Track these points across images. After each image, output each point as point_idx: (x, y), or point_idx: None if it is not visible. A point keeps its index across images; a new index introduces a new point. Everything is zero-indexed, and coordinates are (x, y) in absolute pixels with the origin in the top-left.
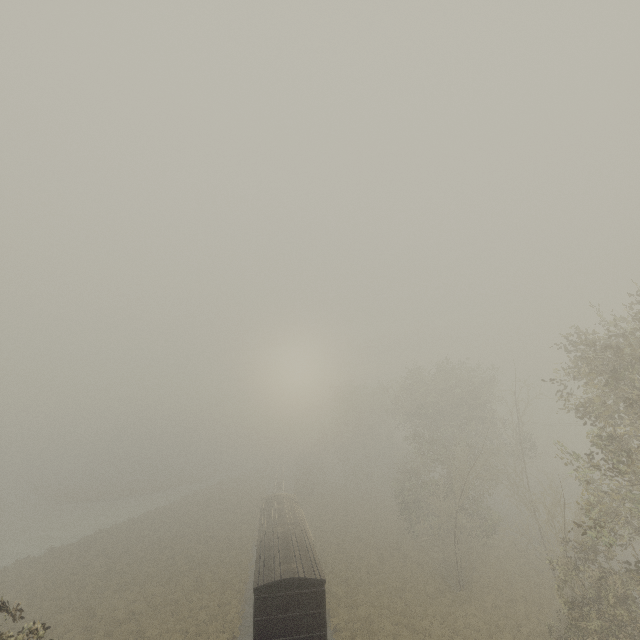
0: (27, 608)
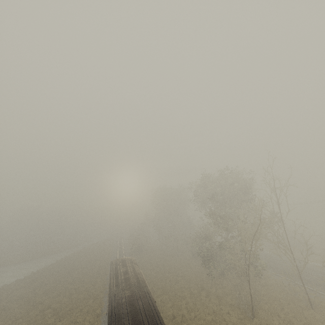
0: None
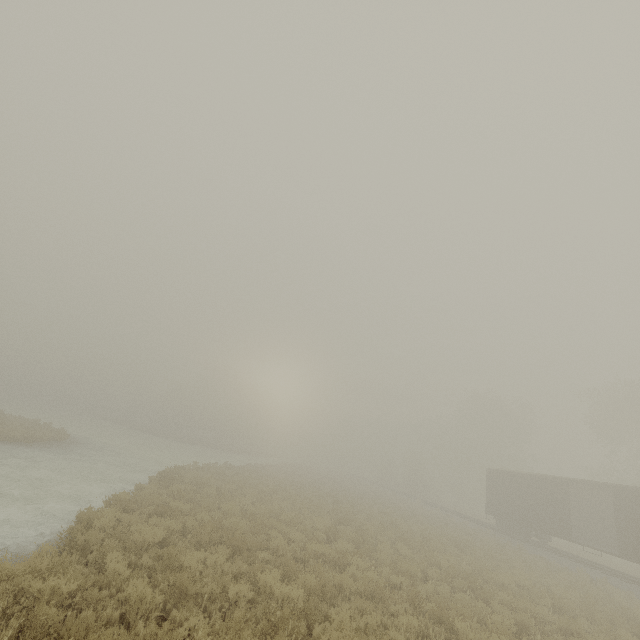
0: (314, 503)
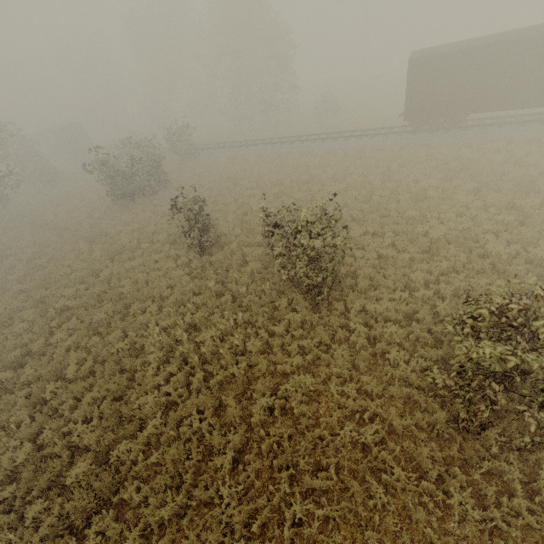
0: None
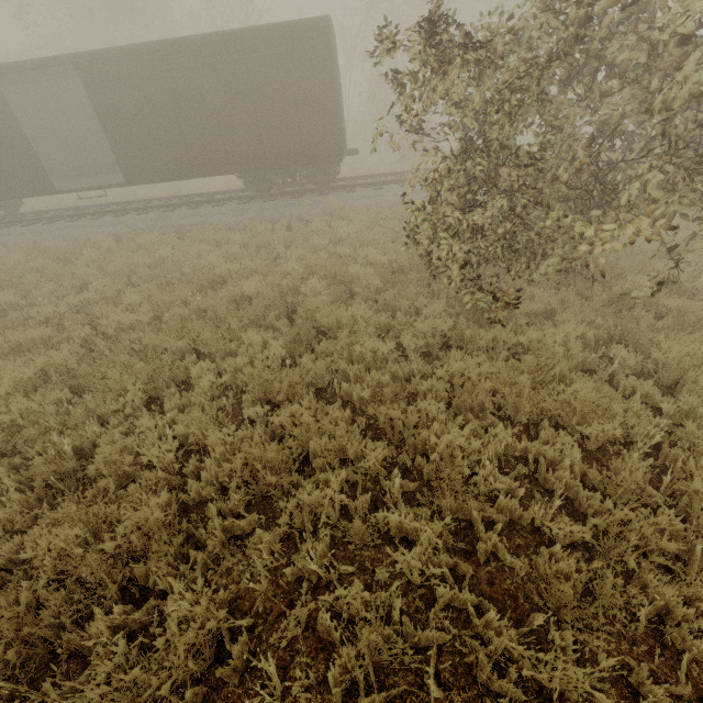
0: None
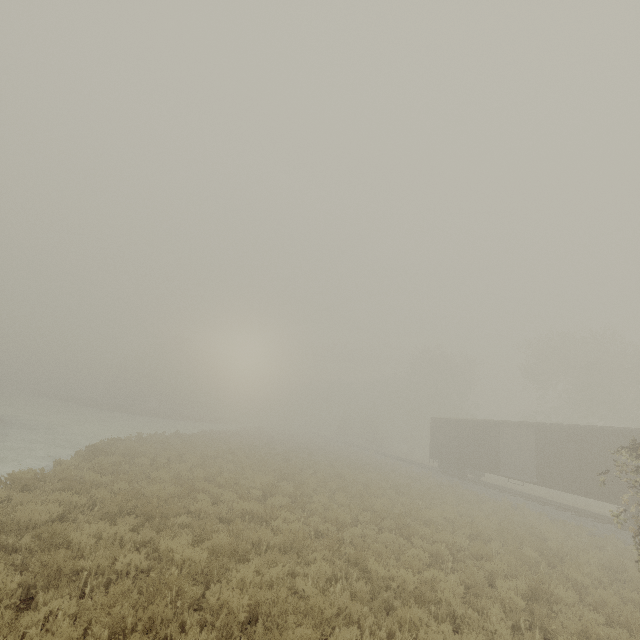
0: (261, 463)
